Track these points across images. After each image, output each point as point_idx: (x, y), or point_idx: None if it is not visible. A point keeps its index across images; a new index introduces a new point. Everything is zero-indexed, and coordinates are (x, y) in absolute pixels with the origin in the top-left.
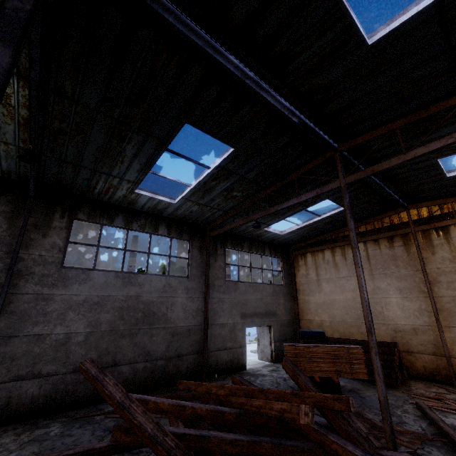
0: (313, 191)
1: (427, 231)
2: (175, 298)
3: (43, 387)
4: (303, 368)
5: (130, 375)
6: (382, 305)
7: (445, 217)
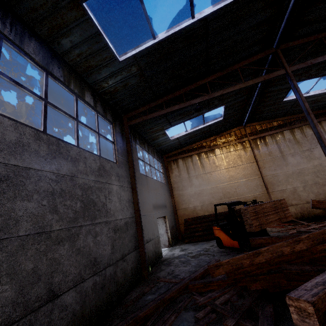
0: (259, 77)
1: (256, 139)
2: (111, 186)
3: None
4: (263, 222)
5: (77, 305)
6: (235, 186)
7: (263, 131)
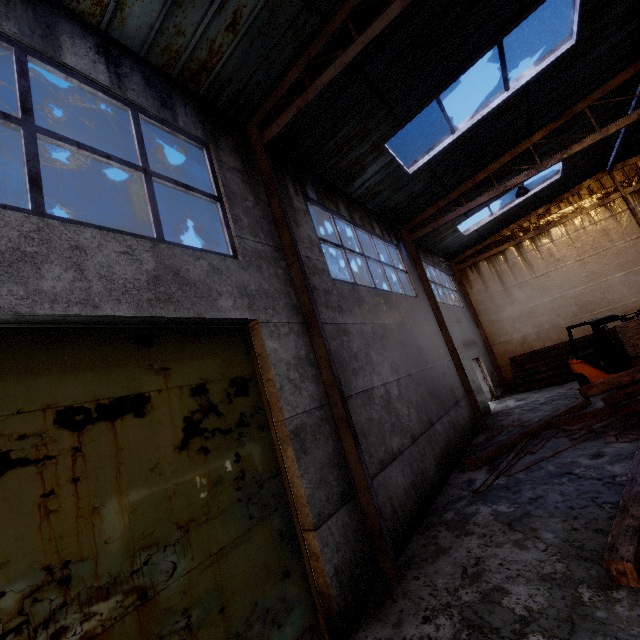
0: (629, 115)
1: (639, 191)
2: (424, 326)
3: (405, 473)
4: None
5: (445, 435)
6: (603, 289)
7: None
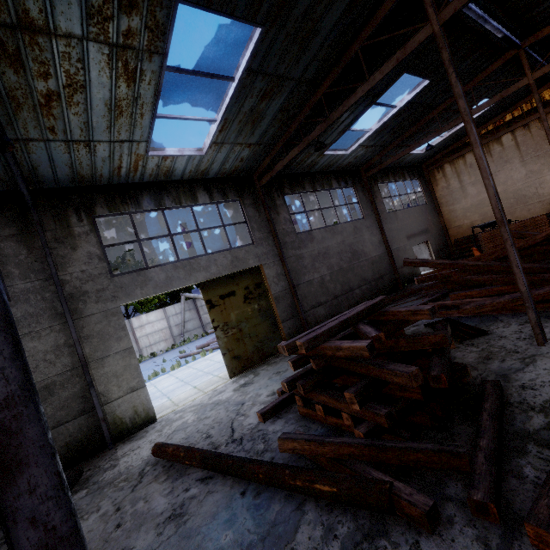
0: (495, 96)
1: None
2: (363, 237)
3: (326, 310)
4: (499, 243)
5: (361, 294)
6: (536, 186)
7: None
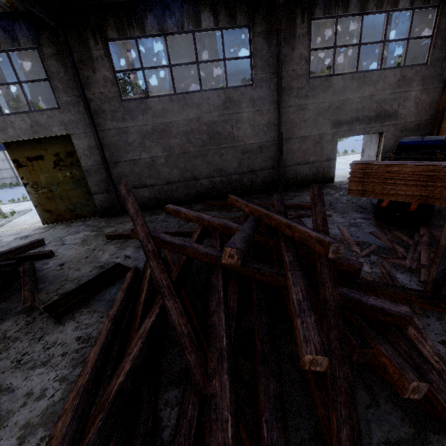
0: None
1: None
2: (240, 115)
3: (152, 193)
4: (371, 190)
5: (209, 186)
6: None
7: None
